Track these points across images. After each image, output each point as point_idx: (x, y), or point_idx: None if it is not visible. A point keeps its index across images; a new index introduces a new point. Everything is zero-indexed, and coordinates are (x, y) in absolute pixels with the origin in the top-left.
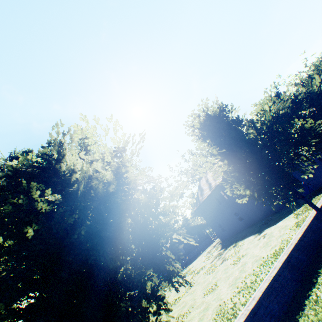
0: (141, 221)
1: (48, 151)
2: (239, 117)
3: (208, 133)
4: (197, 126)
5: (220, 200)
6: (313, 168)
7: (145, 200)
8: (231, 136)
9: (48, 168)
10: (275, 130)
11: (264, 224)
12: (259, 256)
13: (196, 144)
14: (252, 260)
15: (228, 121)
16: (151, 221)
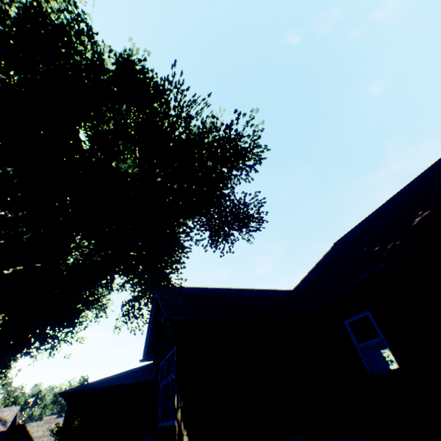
0: None
1: None
2: None
3: None
4: None
5: None
6: None
7: None
8: None
9: None
10: None
11: None
12: None
13: None
14: None
15: None
16: None
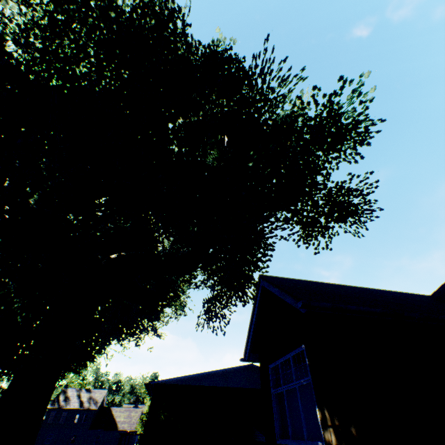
0: None
1: None
2: None
3: None
4: None
5: (78, 418)
6: (130, 441)
7: None
8: None
9: None
10: None
11: None
12: None
13: None
14: None
15: None
16: None
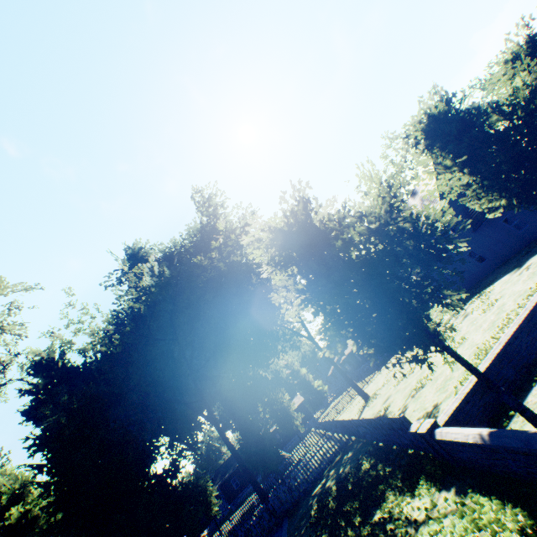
0: (422, 236)
1: (298, 209)
2: (476, 106)
3: (433, 141)
4: (419, 137)
5: None
6: None
7: (407, 227)
8: (472, 136)
9: (307, 223)
10: (534, 112)
11: (525, 255)
12: (523, 290)
13: (419, 161)
14: (514, 297)
15: (462, 117)
16: (430, 234)
